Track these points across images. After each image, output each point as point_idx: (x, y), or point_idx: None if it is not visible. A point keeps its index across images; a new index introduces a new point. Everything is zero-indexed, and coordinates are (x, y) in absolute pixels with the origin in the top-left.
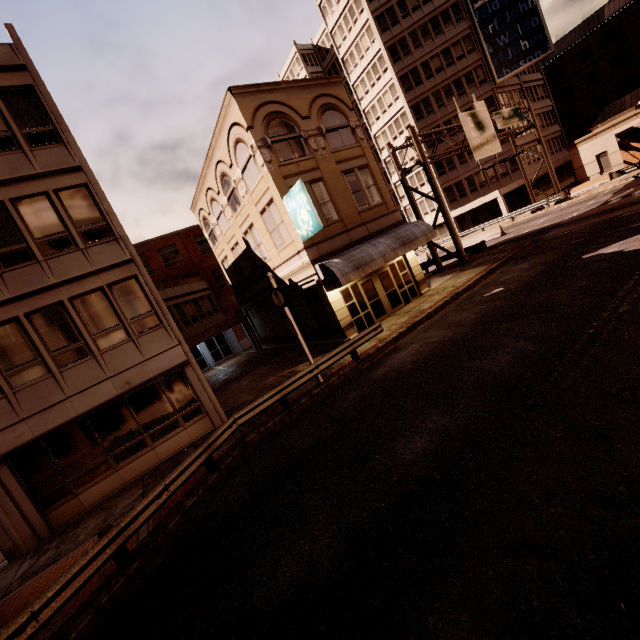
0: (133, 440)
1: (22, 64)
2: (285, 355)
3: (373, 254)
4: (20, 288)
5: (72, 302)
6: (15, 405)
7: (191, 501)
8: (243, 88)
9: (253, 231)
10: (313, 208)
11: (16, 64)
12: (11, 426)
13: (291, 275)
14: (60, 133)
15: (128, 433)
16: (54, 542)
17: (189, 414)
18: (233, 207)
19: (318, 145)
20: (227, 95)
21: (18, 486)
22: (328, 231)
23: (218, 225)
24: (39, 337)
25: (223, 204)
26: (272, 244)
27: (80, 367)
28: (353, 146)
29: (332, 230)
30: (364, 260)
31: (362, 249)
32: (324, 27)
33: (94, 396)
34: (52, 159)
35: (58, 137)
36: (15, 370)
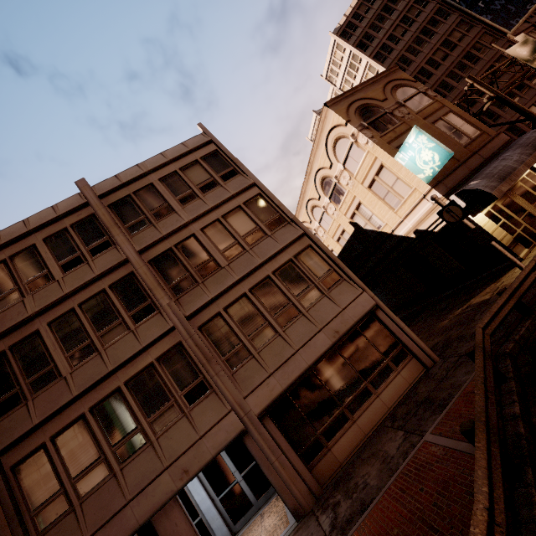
0: (357, 388)
1: (210, 140)
2: (429, 310)
3: (509, 165)
4: (242, 271)
5: (275, 275)
6: (261, 363)
7: (516, 407)
8: (333, 100)
9: (361, 209)
10: (437, 142)
11: (207, 141)
12: (264, 381)
13: (417, 225)
14: (237, 169)
15: (350, 382)
16: (336, 495)
17: (396, 357)
18: (336, 201)
19: (402, 113)
20: (323, 110)
21: (283, 439)
22: (445, 169)
23: (320, 226)
24: (262, 305)
25: (325, 204)
26: (386, 208)
27: (295, 325)
28: (430, 103)
29: (448, 167)
30: (504, 172)
31: (493, 166)
32: (331, 90)
33: (315, 347)
34: (237, 184)
35: (236, 172)
36: (253, 334)
